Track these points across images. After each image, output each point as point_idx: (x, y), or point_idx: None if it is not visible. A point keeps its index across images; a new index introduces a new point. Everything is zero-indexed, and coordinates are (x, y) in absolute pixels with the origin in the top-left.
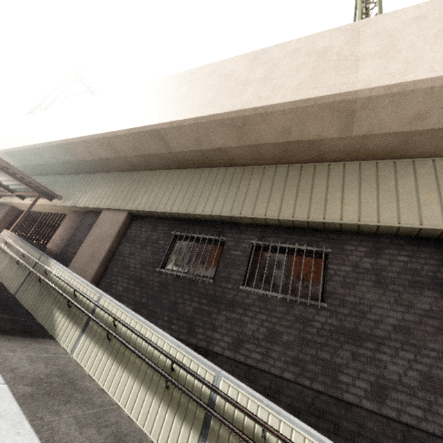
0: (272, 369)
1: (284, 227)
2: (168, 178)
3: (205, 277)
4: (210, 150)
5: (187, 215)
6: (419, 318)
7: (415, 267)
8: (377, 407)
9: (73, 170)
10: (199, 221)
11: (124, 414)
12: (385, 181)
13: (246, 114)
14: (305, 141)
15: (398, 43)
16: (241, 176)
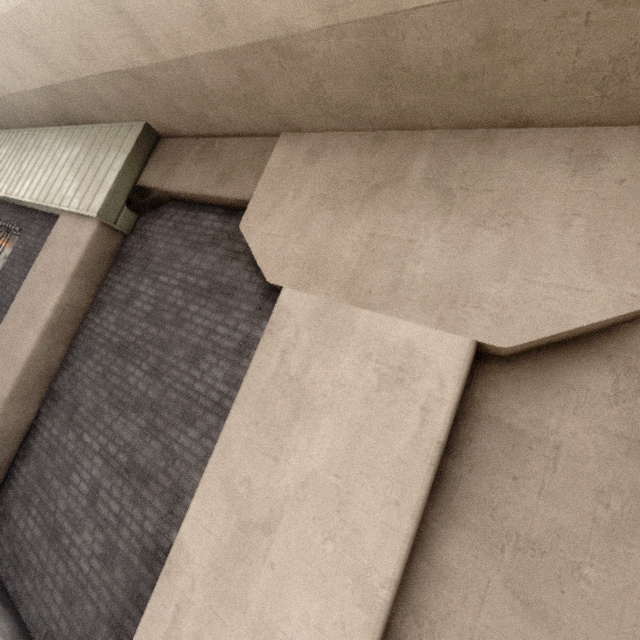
0: None
1: (16, 205)
2: None
3: None
4: None
5: None
6: None
7: None
8: None
9: None
10: None
11: None
12: (59, 152)
13: None
14: None
15: None
16: (3, 143)
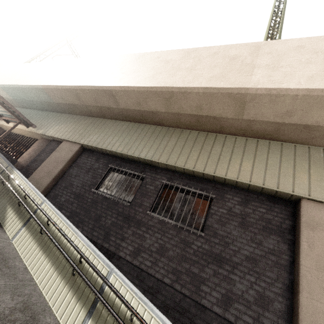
0: (156, 274)
1: (187, 174)
2: (114, 126)
3: (125, 201)
4: (146, 111)
5: (122, 155)
6: (264, 254)
7: (269, 217)
8: (223, 312)
9: (48, 108)
10: (129, 160)
11: (38, 290)
12: (261, 154)
13: (172, 90)
14: (211, 117)
15: (282, 61)
16: (165, 134)
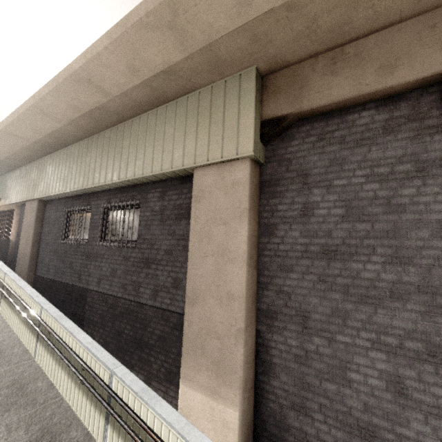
0: (113, 293)
1: (119, 187)
2: (51, 162)
3: (85, 240)
4: (52, 133)
5: (66, 194)
6: (177, 242)
7: (180, 203)
8: (153, 303)
9: (0, 171)
10: (77, 196)
11: (15, 336)
12: (160, 129)
13: (32, 103)
14: (95, 109)
15: None
16: (87, 149)
